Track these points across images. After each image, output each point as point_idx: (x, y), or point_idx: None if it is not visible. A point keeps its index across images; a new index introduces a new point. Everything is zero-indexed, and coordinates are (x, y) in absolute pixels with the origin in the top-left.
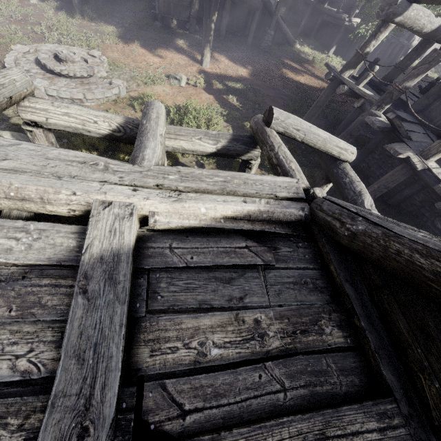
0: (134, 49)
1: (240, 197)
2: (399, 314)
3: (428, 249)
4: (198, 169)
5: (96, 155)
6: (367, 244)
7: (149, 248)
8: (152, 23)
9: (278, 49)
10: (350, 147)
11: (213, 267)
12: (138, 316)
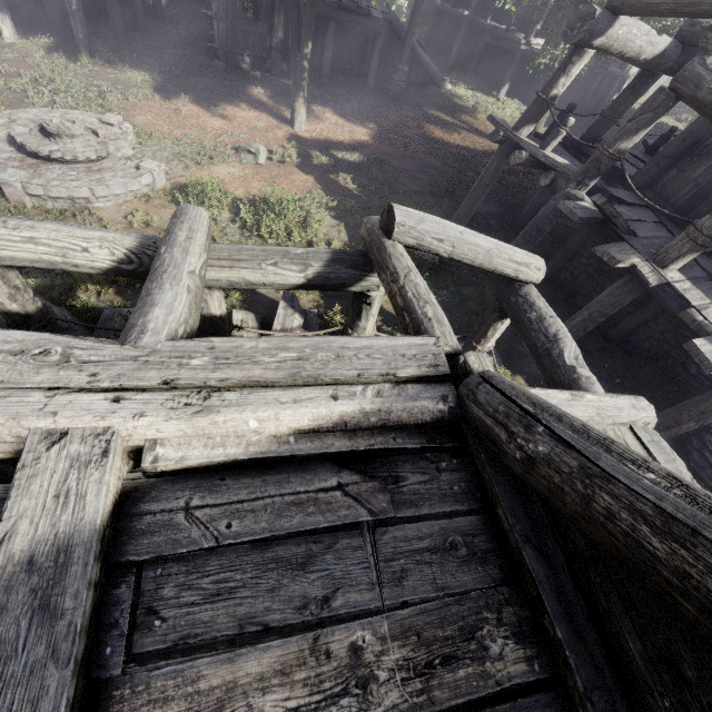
0: (180, 108)
1: (327, 388)
2: (624, 620)
3: (664, 516)
4: (249, 340)
5: (113, 292)
6: (554, 485)
7: (143, 515)
8: (210, 64)
9: (417, 93)
10: (533, 259)
11: (274, 538)
12: (105, 678)
